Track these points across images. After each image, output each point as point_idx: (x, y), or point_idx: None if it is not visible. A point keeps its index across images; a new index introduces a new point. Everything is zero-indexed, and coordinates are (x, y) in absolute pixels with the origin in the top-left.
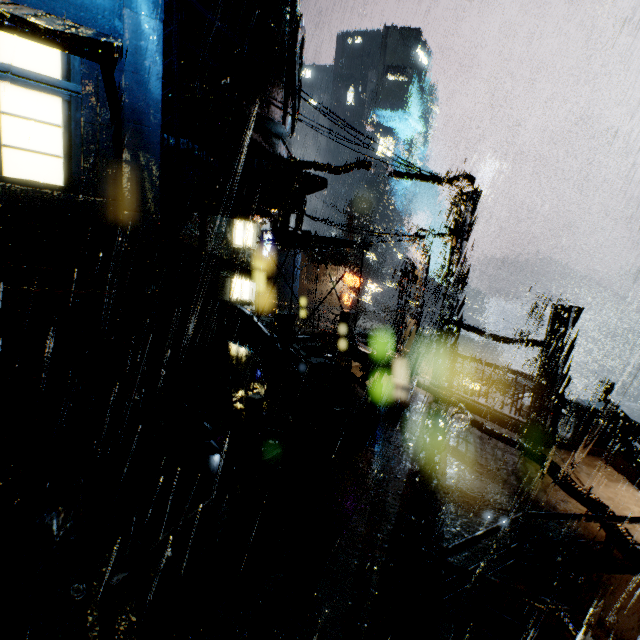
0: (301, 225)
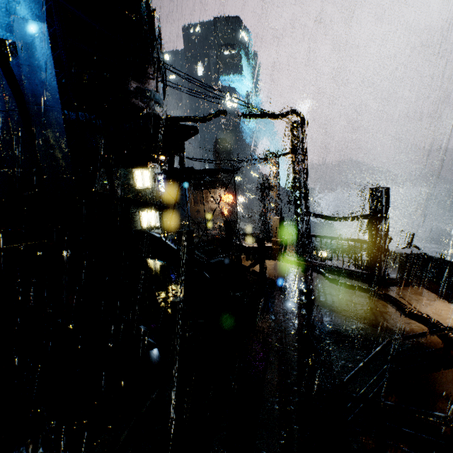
0: (184, 164)
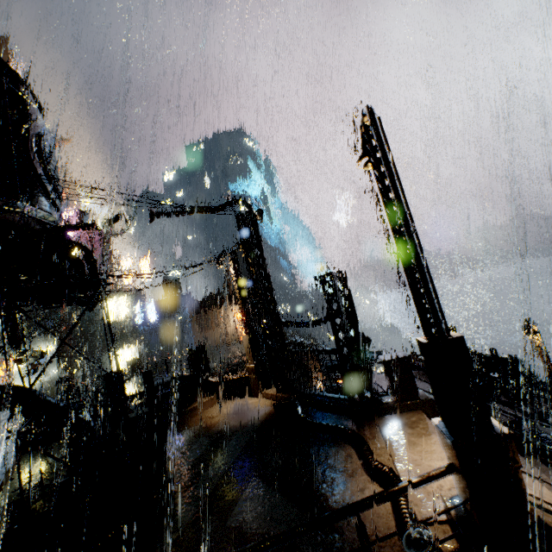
0: None
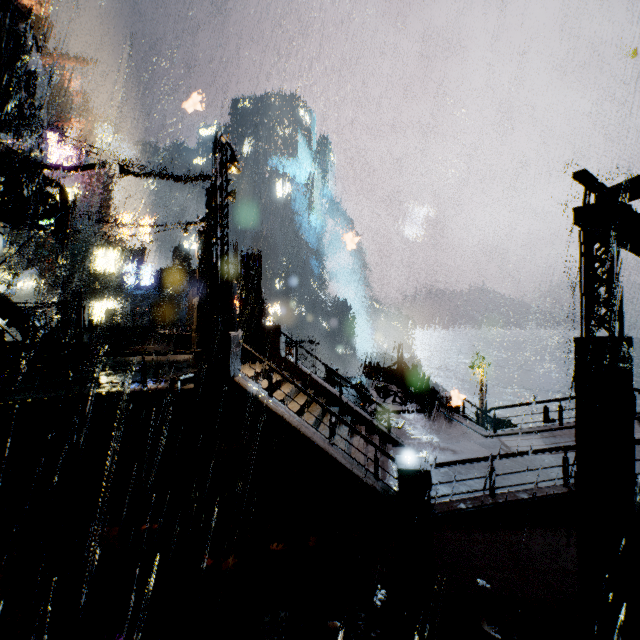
0: (67, 221)
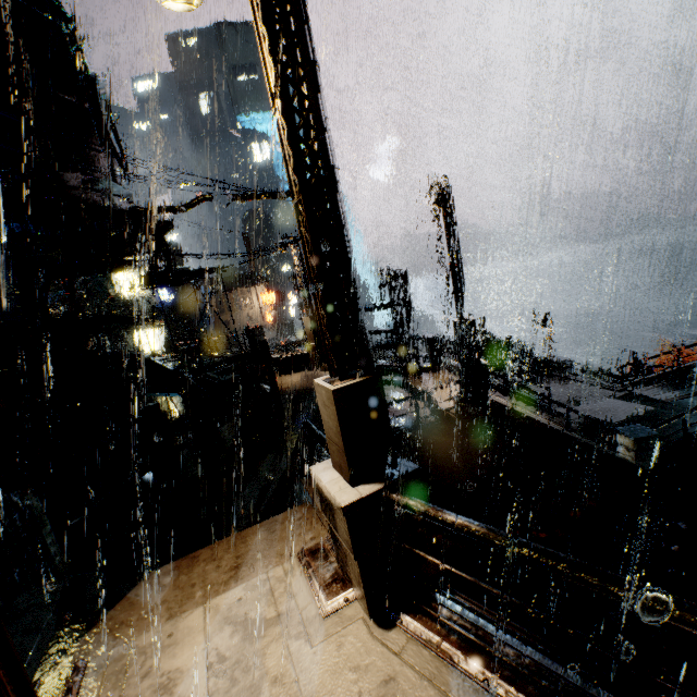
0: (171, 263)
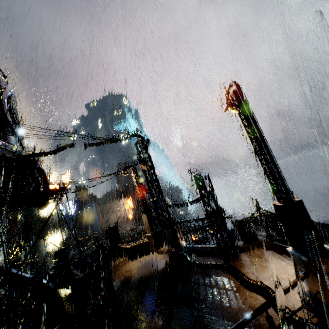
0: None
